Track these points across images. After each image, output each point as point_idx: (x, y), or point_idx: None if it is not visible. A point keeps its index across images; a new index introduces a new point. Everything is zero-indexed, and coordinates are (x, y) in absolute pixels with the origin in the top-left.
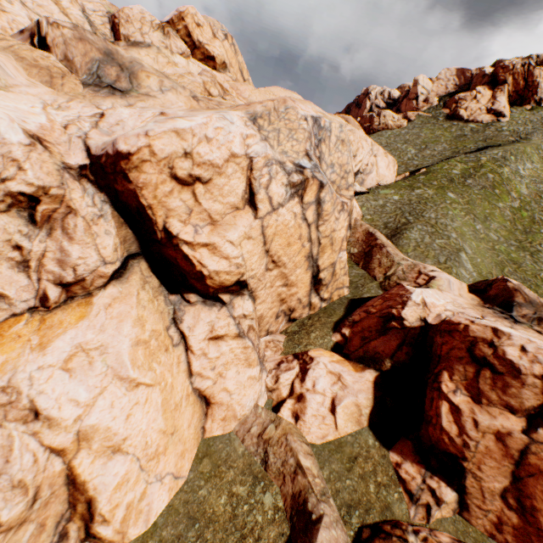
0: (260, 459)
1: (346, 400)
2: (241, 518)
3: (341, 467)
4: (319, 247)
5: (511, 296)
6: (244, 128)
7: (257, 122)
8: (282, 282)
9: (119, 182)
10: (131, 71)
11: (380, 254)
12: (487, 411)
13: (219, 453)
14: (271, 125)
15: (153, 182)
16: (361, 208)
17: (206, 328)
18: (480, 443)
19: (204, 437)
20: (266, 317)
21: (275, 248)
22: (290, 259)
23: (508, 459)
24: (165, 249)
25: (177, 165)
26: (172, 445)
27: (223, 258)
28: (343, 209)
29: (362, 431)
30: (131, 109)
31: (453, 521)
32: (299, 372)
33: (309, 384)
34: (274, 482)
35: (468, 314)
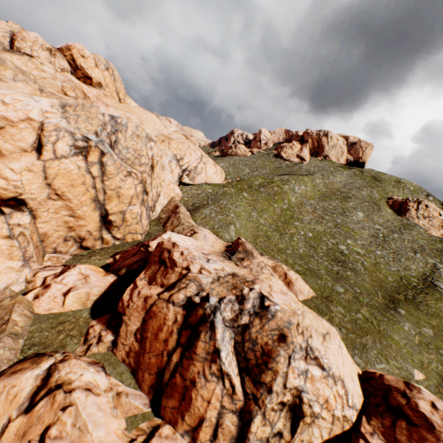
0: None
1: (82, 290)
2: None
3: (48, 326)
4: (105, 195)
5: (238, 247)
6: (48, 107)
7: (66, 108)
8: (69, 213)
9: None
10: None
11: (174, 218)
12: (150, 287)
13: None
14: (76, 112)
15: None
16: (184, 193)
17: None
18: (136, 303)
19: None
20: (53, 237)
21: (58, 184)
22: (76, 197)
23: (144, 310)
24: None
25: None
26: None
27: (2, 178)
28: (130, 176)
29: (84, 309)
30: None
31: (105, 354)
32: (58, 272)
33: (59, 279)
34: None
35: (200, 251)
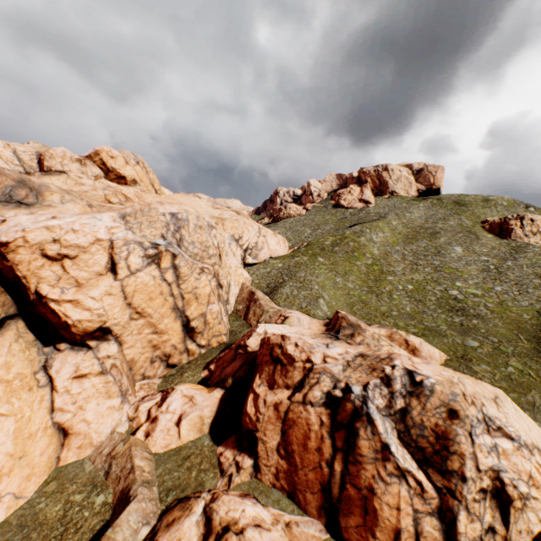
0: (105, 472)
1: (192, 414)
2: (70, 517)
3: (174, 465)
4: (184, 300)
5: (340, 323)
6: (111, 223)
7: (126, 218)
8: (151, 330)
9: (1, 262)
10: (39, 191)
11: (255, 306)
12: (274, 392)
13: (68, 475)
14: (137, 219)
15: (27, 260)
16: (252, 275)
17: (72, 369)
18: (266, 414)
19: (58, 466)
20: (139, 361)
21: (138, 301)
22: (155, 310)
23: (279, 420)
24: (38, 307)
25: (48, 248)
26: (19, 468)
27: (86, 310)
28: (203, 272)
29: (203, 437)
30: (31, 215)
31: (250, 482)
32: (159, 400)
33: (164, 407)
34: (111, 486)
35: None
